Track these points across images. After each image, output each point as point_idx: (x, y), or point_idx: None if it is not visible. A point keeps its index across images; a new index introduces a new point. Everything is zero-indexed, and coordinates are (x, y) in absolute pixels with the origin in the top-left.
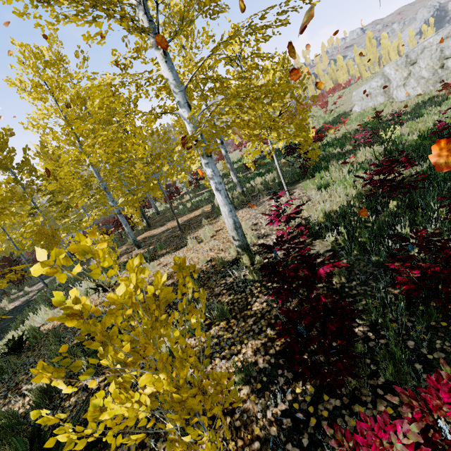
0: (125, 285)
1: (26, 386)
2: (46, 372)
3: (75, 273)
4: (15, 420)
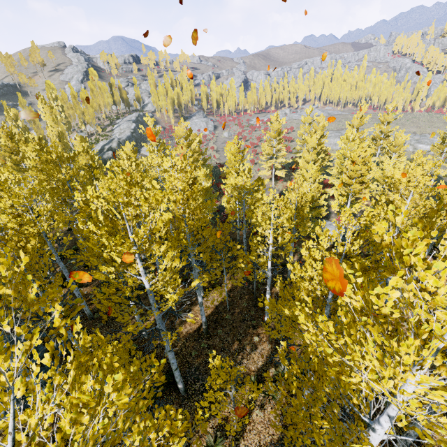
0: None
1: None
2: None
3: None
4: None
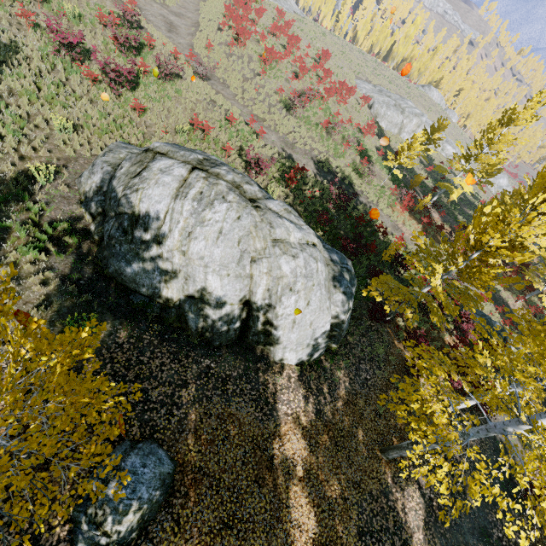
0: None
1: None
2: None
3: None
4: None
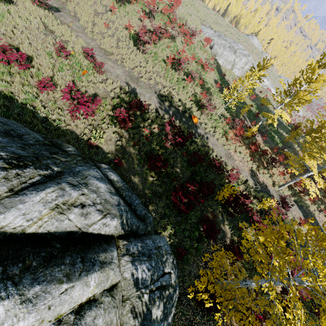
0: None
1: None
2: None
3: None
4: None
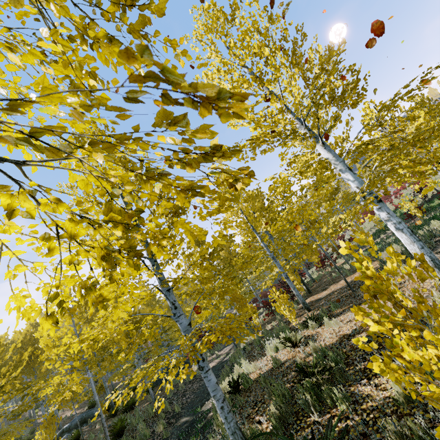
0: (391, 262)
1: (257, 417)
2: (359, 311)
3: (361, 253)
4: (265, 436)
